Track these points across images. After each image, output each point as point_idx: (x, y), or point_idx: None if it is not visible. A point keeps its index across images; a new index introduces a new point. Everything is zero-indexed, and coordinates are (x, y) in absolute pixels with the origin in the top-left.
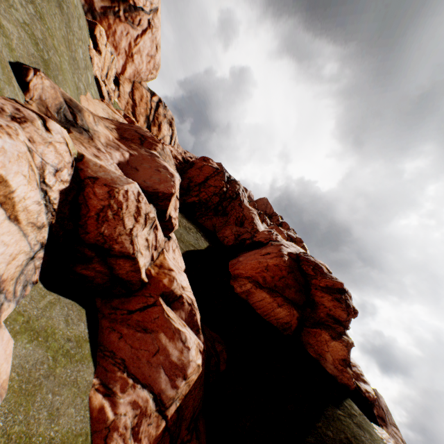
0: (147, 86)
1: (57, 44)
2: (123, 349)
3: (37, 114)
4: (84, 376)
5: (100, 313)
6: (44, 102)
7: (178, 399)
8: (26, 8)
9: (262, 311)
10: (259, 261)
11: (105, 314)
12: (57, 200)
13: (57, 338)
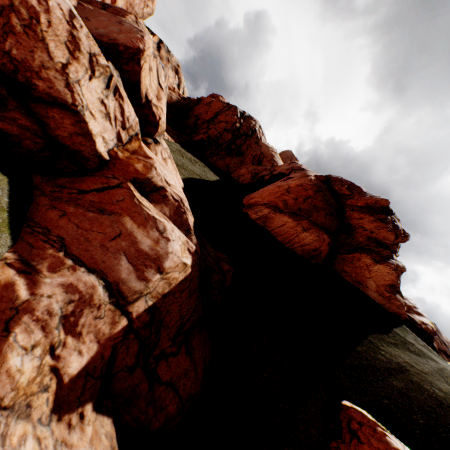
0: (144, 24)
1: None
2: (63, 228)
3: None
4: None
5: (37, 191)
6: None
7: (150, 296)
8: None
9: (283, 238)
10: (279, 185)
11: (44, 192)
12: None
13: None
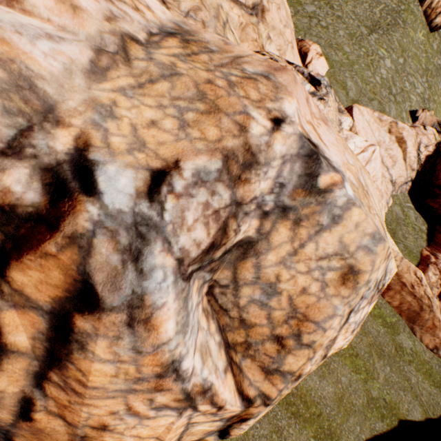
0: None
1: (437, 97)
2: None
3: (420, 125)
4: (420, 242)
5: (436, 231)
6: (423, 124)
7: None
8: (422, 86)
9: None
10: None
11: (439, 232)
12: (422, 159)
13: (409, 220)
